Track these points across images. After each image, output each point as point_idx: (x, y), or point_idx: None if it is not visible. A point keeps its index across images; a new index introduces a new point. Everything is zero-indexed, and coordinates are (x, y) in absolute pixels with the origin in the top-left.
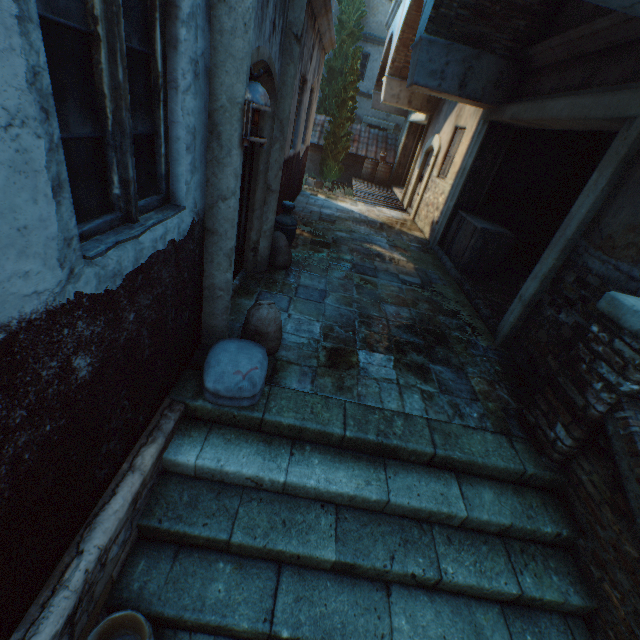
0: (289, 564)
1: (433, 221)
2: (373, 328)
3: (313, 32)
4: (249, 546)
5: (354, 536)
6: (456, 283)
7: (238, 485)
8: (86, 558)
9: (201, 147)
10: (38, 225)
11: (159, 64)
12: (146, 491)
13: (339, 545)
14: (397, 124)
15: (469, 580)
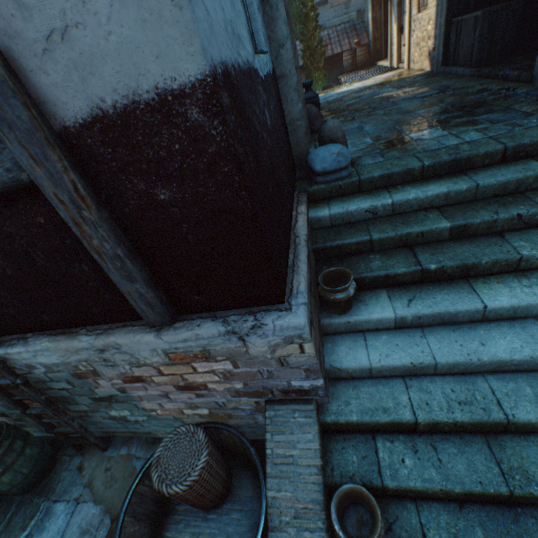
0: (416, 245)
1: (429, 52)
2: (412, 124)
3: None
4: (385, 238)
5: (458, 214)
6: (474, 77)
7: (360, 221)
8: (301, 238)
9: (261, 12)
10: (241, 14)
11: None
12: (309, 230)
13: (449, 220)
14: (358, 10)
15: None
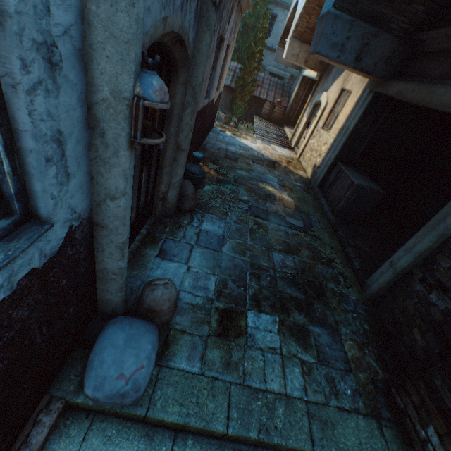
0: None
1: (315, 165)
2: (262, 281)
3: None
4: None
5: None
6: (331, 226)
7: None
8: None
9: (77, 148)
10: None
11: None
12: None
13: None
14: (292, 74)
15: None
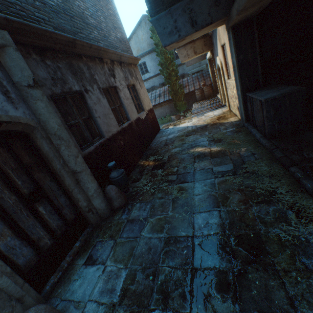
0: None
1: (237, 106)
2: (176, 259)
3: (104, 64)
4: None
5: None
6: (268, 151)
7: None
8: None
9: None
10: None
11: None
12: None
13: None
14: (206, 64)
15: None
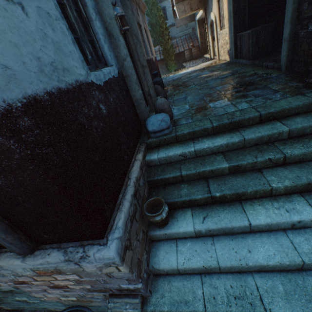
0: (210, 178)
1: (228, 51)
2: (213, 96)
3: (133, 3)
4: (190, 174)
5: (234, 157)
6: (251, 65)
7: (177, 161)
8: (132, 179)
9: (109, 42)
10: (73, 53)
11: (84, 14)
12: (144, 169)
13: (228, 161)
14: (192, 28)
15: (301, 151)
